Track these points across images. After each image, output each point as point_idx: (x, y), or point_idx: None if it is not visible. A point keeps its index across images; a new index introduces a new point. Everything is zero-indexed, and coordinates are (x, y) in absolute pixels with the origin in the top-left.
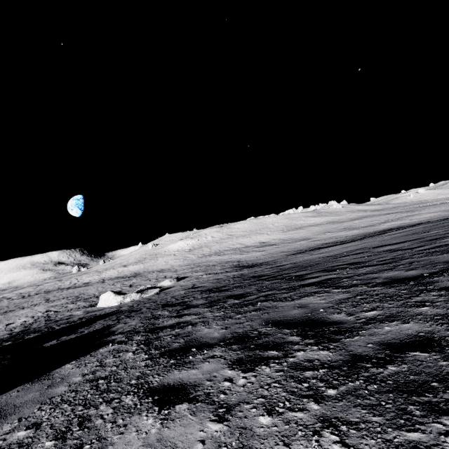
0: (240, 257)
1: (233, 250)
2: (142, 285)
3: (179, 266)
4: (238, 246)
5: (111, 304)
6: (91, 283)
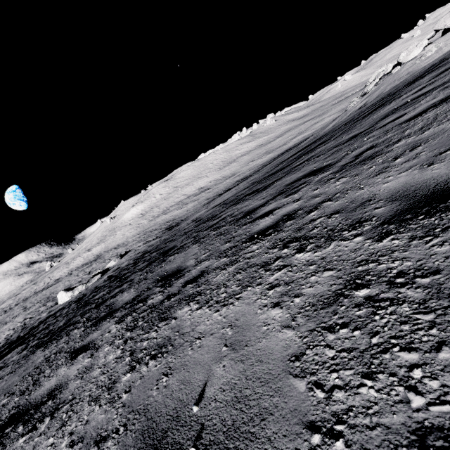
0: (177, 214)
1: (177, 205)
2: (97, 270)
3: (132, 237)
4: (182, 198)
5: (65, 300)
6: (61, 278)
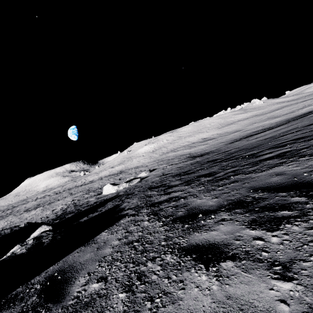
0: (190, 151)
1: (183, 147)
2: (127, 178)
3: (148, 162)
4: (187, 143)
5: (111, 192)
6: (94, 180)
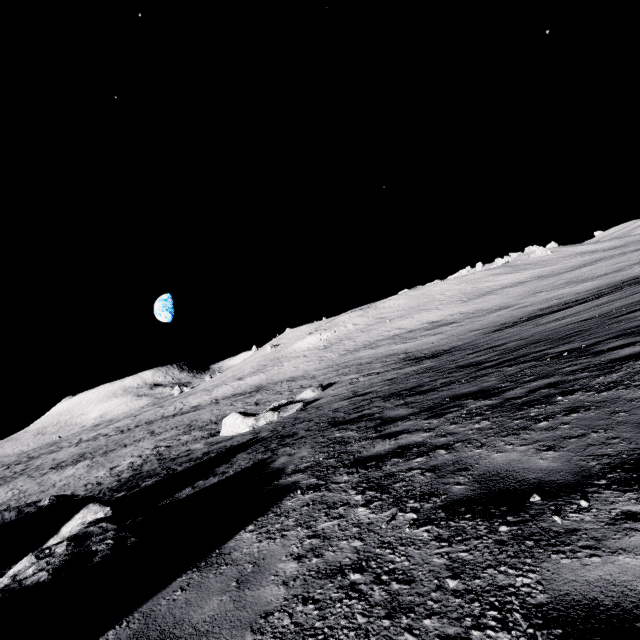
0: (405, 347)
1: (390, 339)
2: (272, 402)
3: (315, 370)
4: (397, 332)
5: (240, 431)
6: (201, 405)
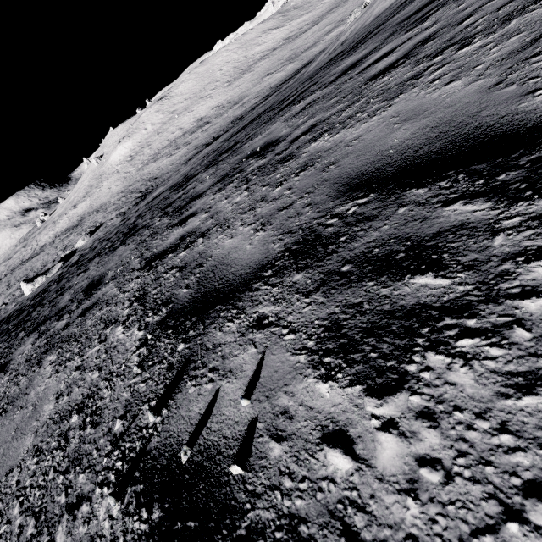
0: (163, 166)
1: (169, 147)
2: (70, 247)
3: (116, 195)
4: (177, 135)
5: (27, 294)
6: (45, 246)
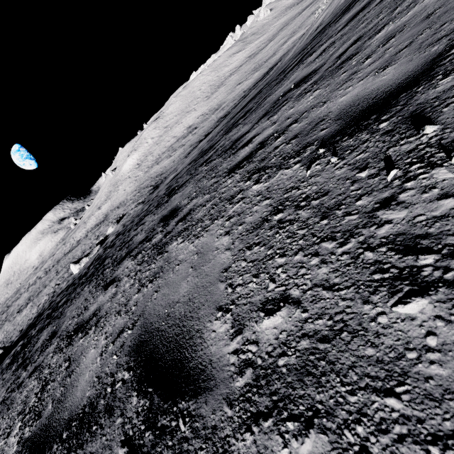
0: (166, 165)
1: (167, 151)
2: (102, 235)
3: (130, 193)
4: (172, 142)
5: (76, 272)
6: (81, 240)
